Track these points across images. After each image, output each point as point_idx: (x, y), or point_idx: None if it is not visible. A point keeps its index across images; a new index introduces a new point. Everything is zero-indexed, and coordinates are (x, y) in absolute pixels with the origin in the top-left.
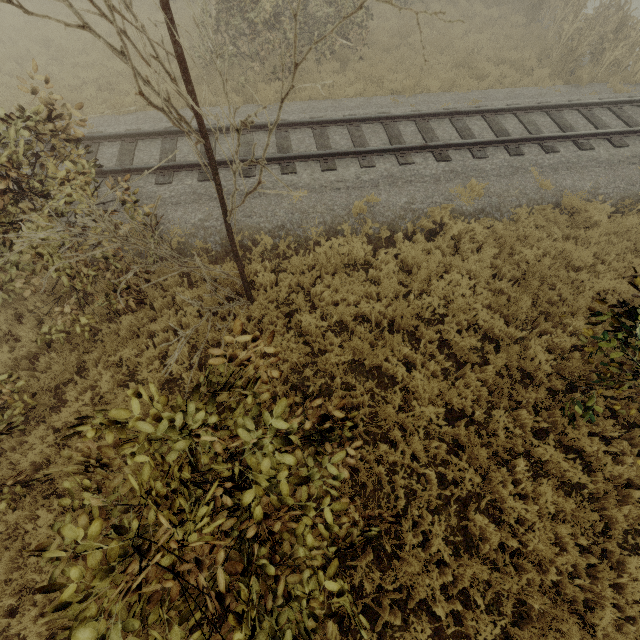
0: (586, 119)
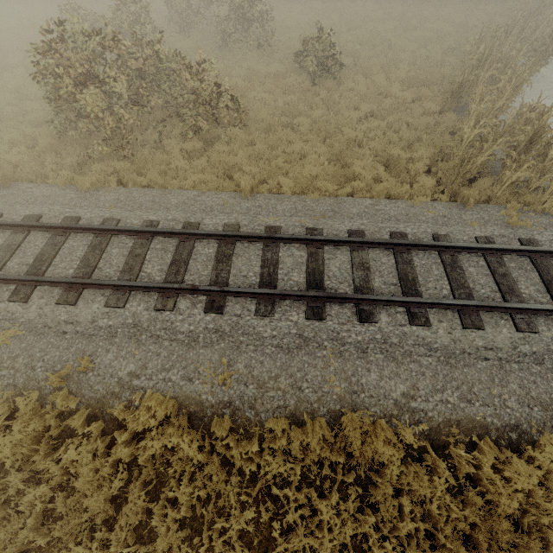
0: (444, 268)
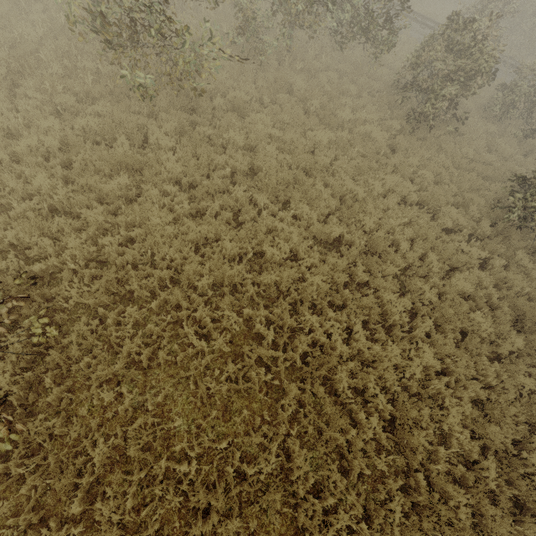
0: None
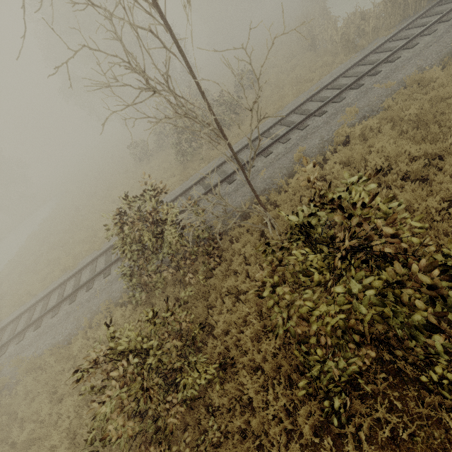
0: (382, 52)
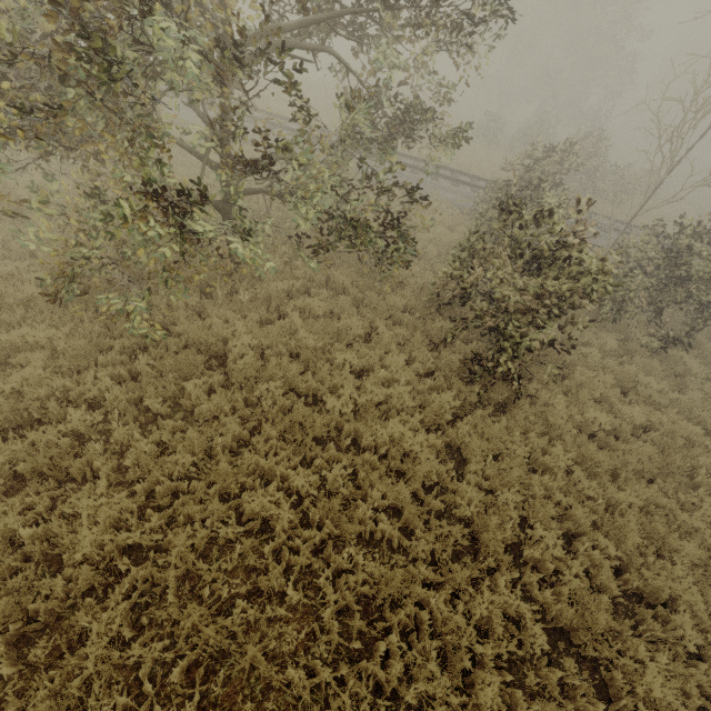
0: None
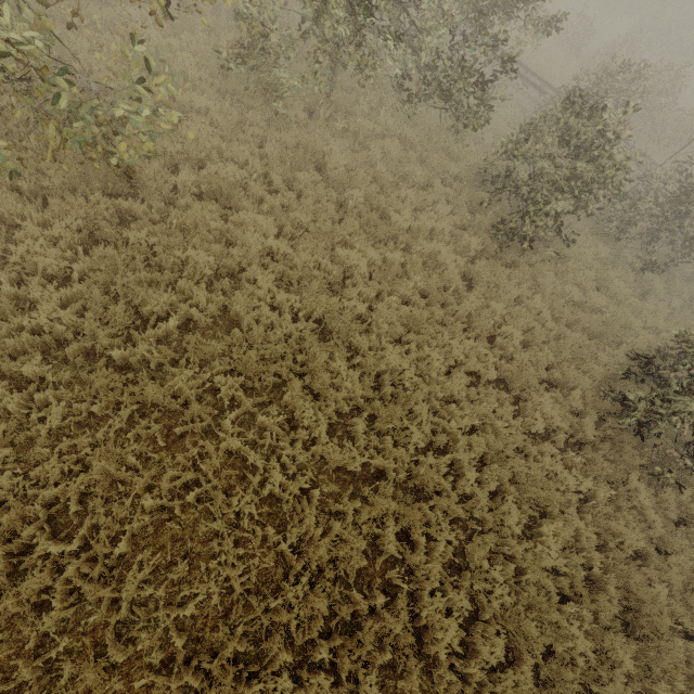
0: None
